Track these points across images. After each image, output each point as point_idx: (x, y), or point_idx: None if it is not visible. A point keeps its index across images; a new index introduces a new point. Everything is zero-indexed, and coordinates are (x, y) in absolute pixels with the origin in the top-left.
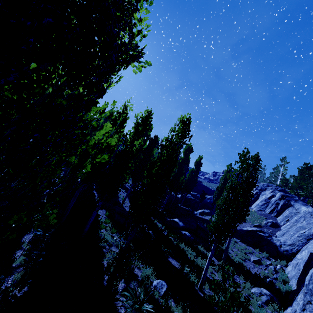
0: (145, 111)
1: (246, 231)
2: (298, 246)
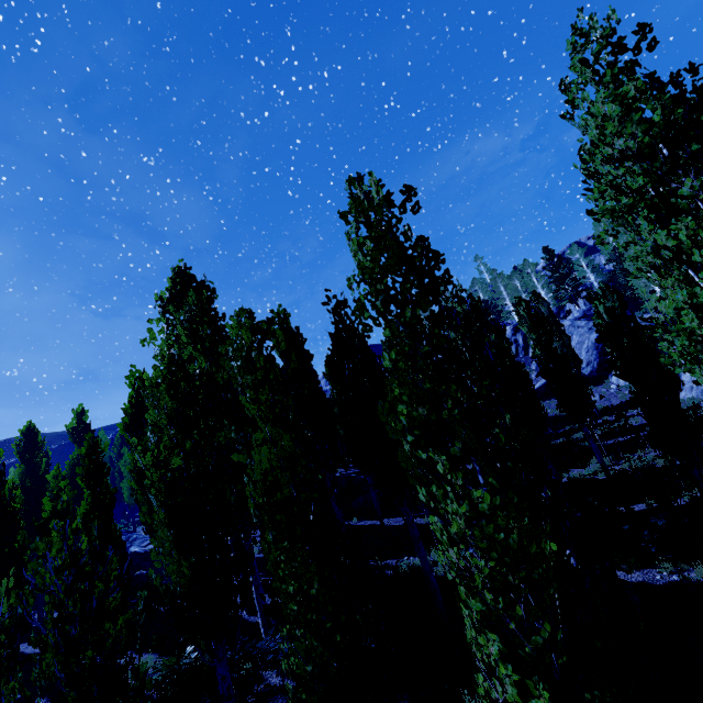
0: (523, 304)
1: (545, 386)
2: (595, 360)
